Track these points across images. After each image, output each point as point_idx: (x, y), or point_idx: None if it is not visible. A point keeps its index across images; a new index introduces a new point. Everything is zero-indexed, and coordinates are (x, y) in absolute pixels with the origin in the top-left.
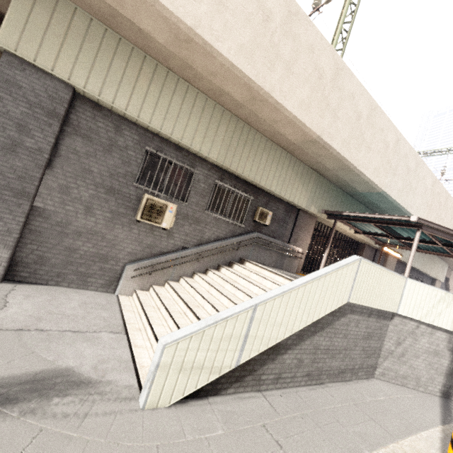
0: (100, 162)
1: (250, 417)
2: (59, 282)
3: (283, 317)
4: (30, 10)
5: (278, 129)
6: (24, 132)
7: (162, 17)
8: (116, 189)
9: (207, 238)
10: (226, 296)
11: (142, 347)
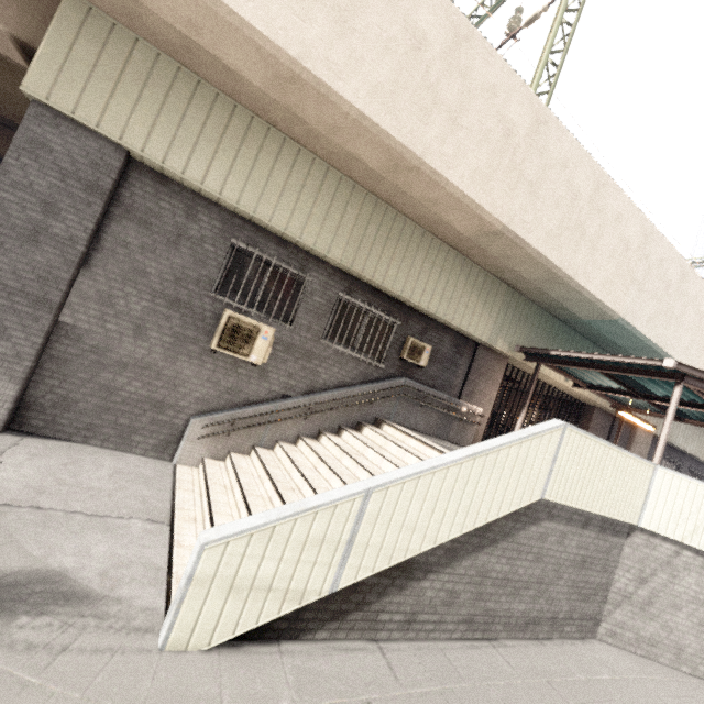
0: (161, 260)
1: (348, 685)
2: (89, 438)
3: (419, 515)
4: (71, 44)
5: (440, 214)
6: (51, 214)
7: (253, 46)
8: (183, 301)
9: (322, 382)
10: (340, 476)
11: (190, 549)
